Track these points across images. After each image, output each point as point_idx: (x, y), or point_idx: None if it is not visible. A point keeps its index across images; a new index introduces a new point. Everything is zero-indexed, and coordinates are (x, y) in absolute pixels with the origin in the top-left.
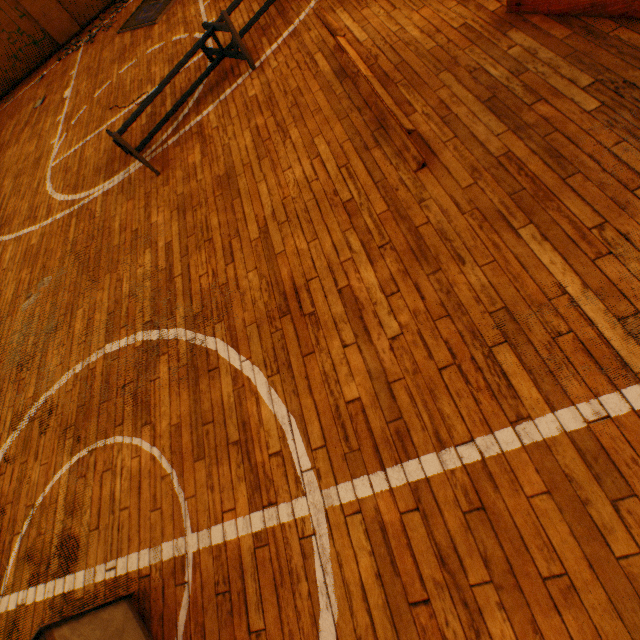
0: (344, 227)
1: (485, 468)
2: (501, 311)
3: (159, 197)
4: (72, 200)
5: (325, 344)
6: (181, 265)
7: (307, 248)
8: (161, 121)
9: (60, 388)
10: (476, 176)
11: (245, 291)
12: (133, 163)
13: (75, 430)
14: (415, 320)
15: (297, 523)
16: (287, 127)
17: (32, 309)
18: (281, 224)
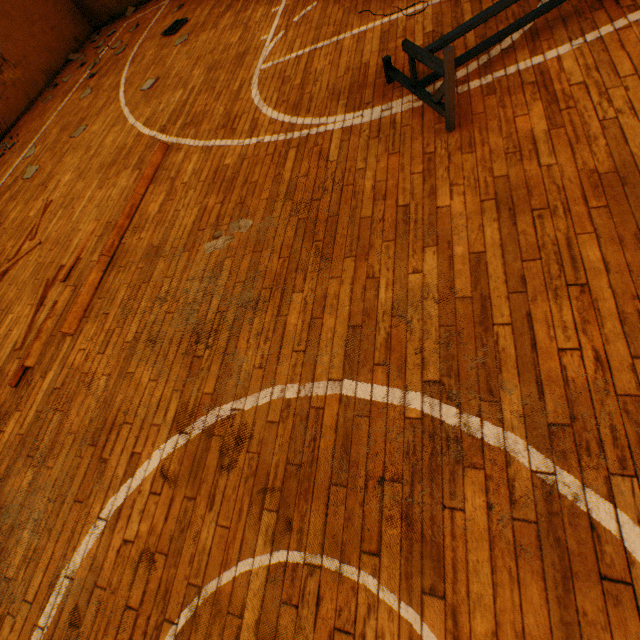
0: None
1: None
2: None
3: (452, 167)
4: (290, 123)
5: None
6: (508, 306)
7: None
8: (474, 48)
9: (256, 407)
10: None
11: None
12: (398, 99)
13: (280, 501)
14: None
15: None
16: None
17: (219, 256)
18: None
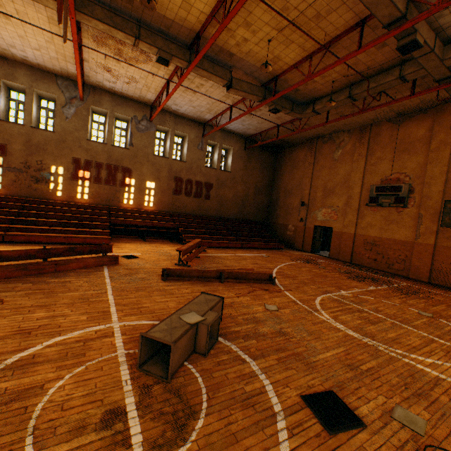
0: (2, 318)
1: (117, 304)
2: (80, 299)
3: None
4: None
5: (60, 322)
6: None
7: None
8: None
9: None
10: (27, 297)
11: None
12: None
13: None
14: (70, 308)
15: (121, 327)
16: None
17: None
18: None
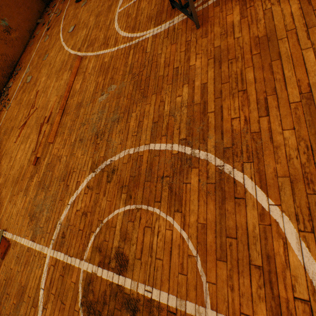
0: None
1: None
2: None
3: (197, 46)
4: (131, 37)
5: None
6: (214, 104)
7: None
8: None
9: (119, 159)
10: None
11: (278, 145)
12: (177, 16)
13: (127, 190)
14: None
15: None
16: None
17: (104, 103)
18: None
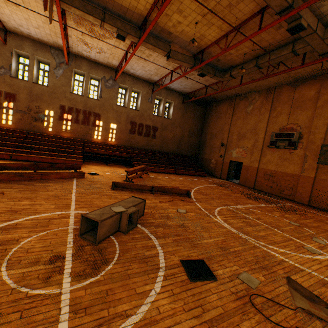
0: (1, 203)
1: (76, 200)
2: (53, 196)
3: None
4: None
5: (37, 208)
6: None
7: None
8: None
9: None
10: (20, 192)
11: None
12: None
13: None
14: (45, 200)
15: (75, 213)
16: None
17: None
18: None
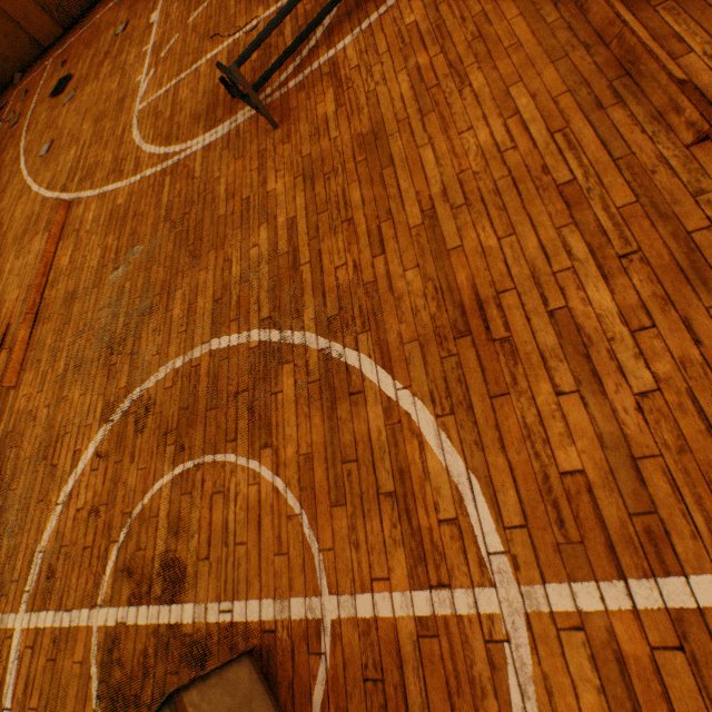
0: (558, 221)
1: None
2: None
3: (277, 158)
4: (164, 154)
5: (526, 385)
6: (309, 250)
7: (497, 246)
8: (282, 55)
9: (157, 383)
10: None
11: (401, 295)
12: (241, 111)
13: (177, 436)
14: (682, 373)
15: (481, 619)
16: (465, 69)
17: (121, 283)
18: (456, 208)
